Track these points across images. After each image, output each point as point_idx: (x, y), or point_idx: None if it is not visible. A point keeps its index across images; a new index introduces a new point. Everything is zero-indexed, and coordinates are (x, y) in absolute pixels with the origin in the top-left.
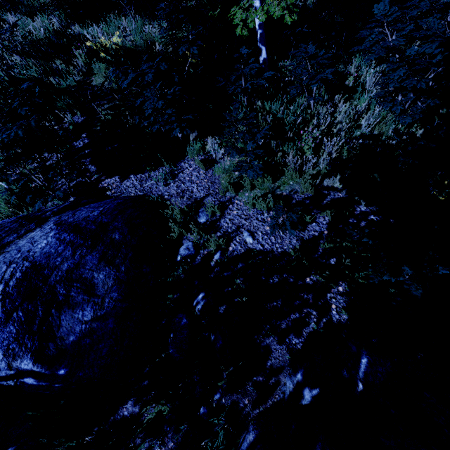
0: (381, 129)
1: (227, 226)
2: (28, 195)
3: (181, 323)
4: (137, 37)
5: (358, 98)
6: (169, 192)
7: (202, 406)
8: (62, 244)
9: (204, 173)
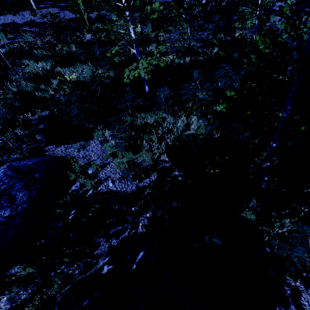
0: (200, 131)
1: (102, 176)
2: (2, 150)
3: (58, 225)
4: (88, 74)
5: (196, 113)
6: (78, 155)
7: (53, 271)
8: (6, 176)
9: (101, 147)
